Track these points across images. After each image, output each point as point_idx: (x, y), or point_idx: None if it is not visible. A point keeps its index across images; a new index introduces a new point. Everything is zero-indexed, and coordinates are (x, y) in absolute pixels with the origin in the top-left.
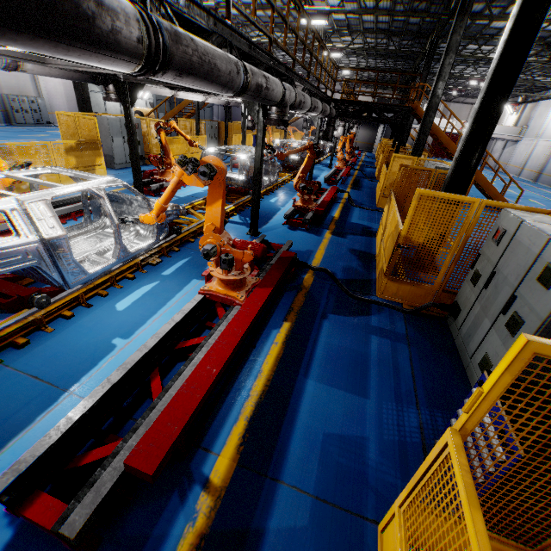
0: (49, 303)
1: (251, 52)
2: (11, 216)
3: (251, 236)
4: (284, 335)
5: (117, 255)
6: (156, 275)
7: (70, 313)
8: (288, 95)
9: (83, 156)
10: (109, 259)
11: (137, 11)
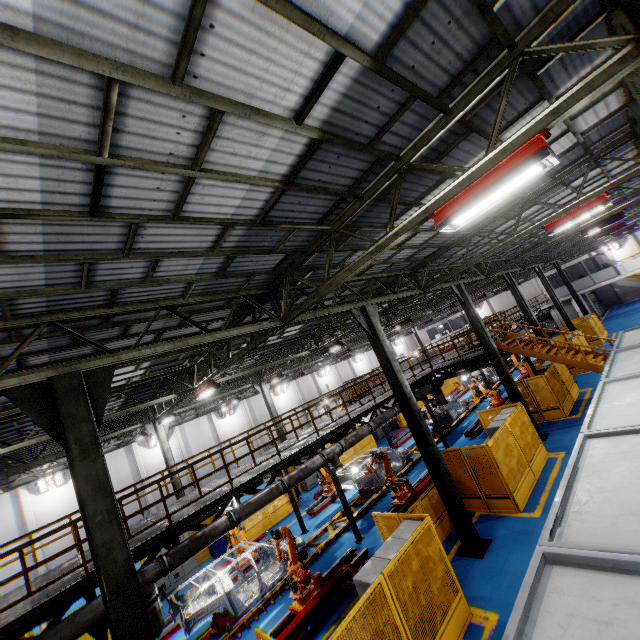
0: (232, 626)
1: (302, 453)
2: (215, 585)
3: (356, 544)
4: (323, 638)
5: (260, 589)
6: (285, 598)
7: (240, 632)
8: (332, 454)
9: (282, 497)
10: (257, 593)
11: (227, 517)
